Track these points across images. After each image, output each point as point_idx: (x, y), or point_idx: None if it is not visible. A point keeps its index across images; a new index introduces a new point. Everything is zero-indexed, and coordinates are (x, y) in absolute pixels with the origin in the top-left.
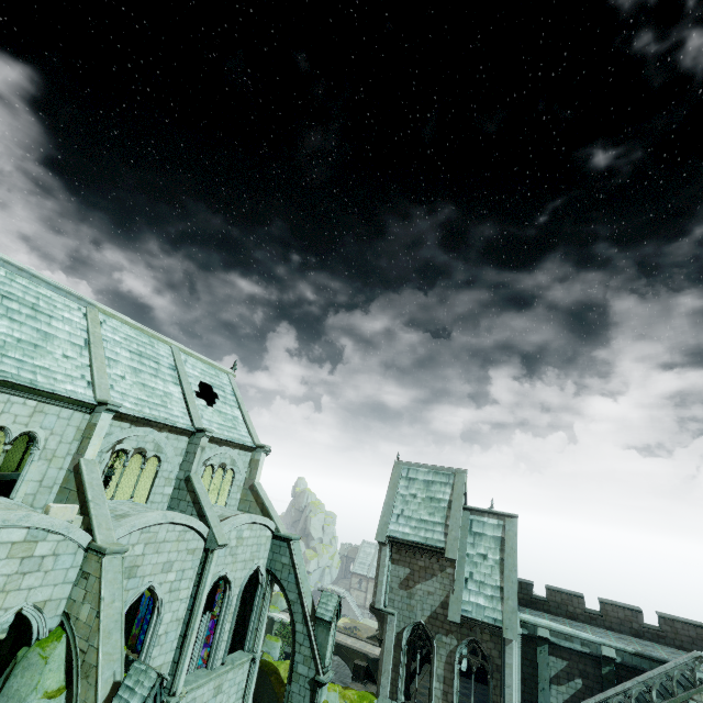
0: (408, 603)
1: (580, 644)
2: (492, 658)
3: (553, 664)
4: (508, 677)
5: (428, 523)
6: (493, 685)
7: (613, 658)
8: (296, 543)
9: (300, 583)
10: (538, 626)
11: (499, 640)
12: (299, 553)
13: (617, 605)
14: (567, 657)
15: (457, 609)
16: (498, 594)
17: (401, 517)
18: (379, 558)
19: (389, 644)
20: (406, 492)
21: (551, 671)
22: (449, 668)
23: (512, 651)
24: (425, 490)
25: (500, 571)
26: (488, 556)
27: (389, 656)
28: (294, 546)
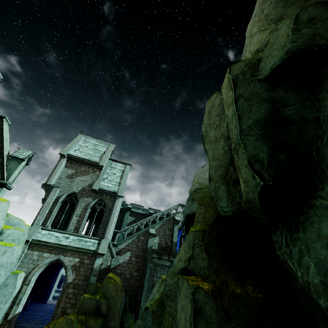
0: (69, 184)
1: (142, 211)
2: (108, 205)
3: (129, 219)
4: (114, 210)
5: (92, 155)
6: (106, 216)
7: (153, 213)
8: (6, 123)
9: (4, 138)
10: (128, 205)
11: (113, 199)
12: (7, 129)
13: (154, 209)
14: (136, 216)
15: (97, 186)
16: (117, 184)
17: (77, 150)
18: (58, 163)
19: (50, 200)
20: (83, 144)
21: (128, 221)
22: (85, 210)
23: (119, 201)
24: (93, 146)
25: (120, 178)
26: (116, 174)
27: (48, 206)
28: (5, 123)
